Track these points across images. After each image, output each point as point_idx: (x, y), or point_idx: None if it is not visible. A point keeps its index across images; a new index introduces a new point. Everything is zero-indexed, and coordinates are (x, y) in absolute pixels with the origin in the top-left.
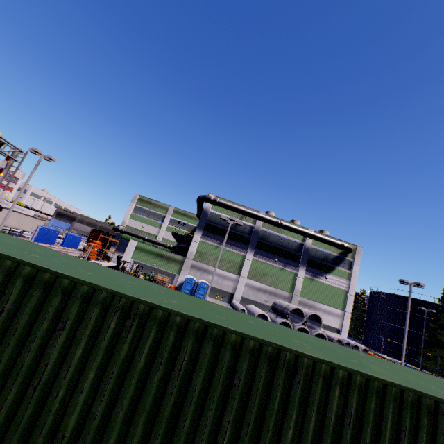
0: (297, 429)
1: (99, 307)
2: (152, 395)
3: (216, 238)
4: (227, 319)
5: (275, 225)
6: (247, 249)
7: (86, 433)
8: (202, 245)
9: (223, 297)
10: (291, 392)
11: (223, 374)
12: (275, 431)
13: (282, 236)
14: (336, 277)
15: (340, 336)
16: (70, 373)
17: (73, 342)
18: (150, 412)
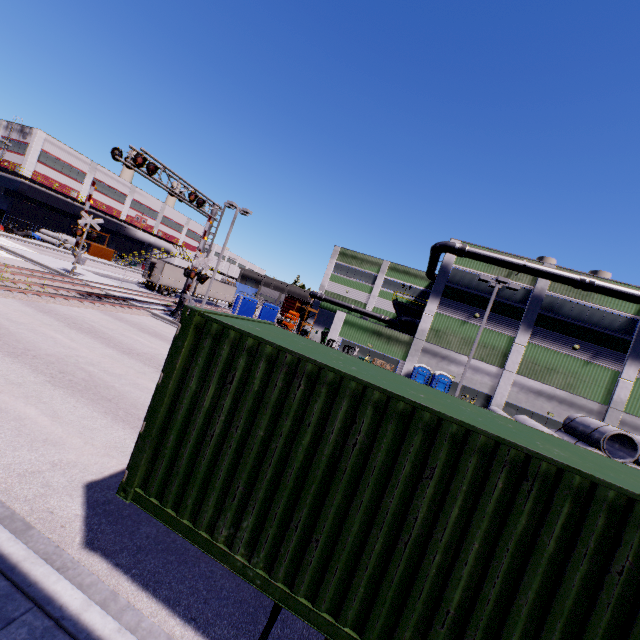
0: None
1: (476, 456)
2: (571, 596)
3: (463, 309)
4: None
5: (578, 286)
6: (517, 327)
7: (477, 618)
8: (440, 319)
9: (474, 400)
10: None
11: None
12: None
13: (590, 305)
14: None
15: None
16: (445, 535)
17: (446, 497)
18: (570, 619)
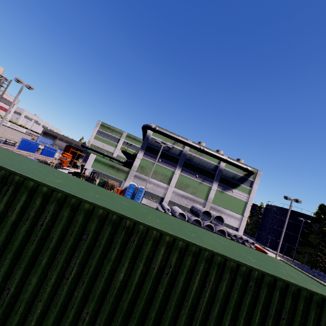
0: (127, 273)
1: None
2: (19, 240)
3: (154, 157)
4: (99, 197)
5: (198, 150)
6: (176, 166)
7: None
8: (144, 161)
9: (155, 200)
10: (126, 248)
11: (75, 231)
12: (110, 273)
13: (203, 159)
14: (239, 191)
15: (237, 232)
16: None
17: None
18: (17, 252)
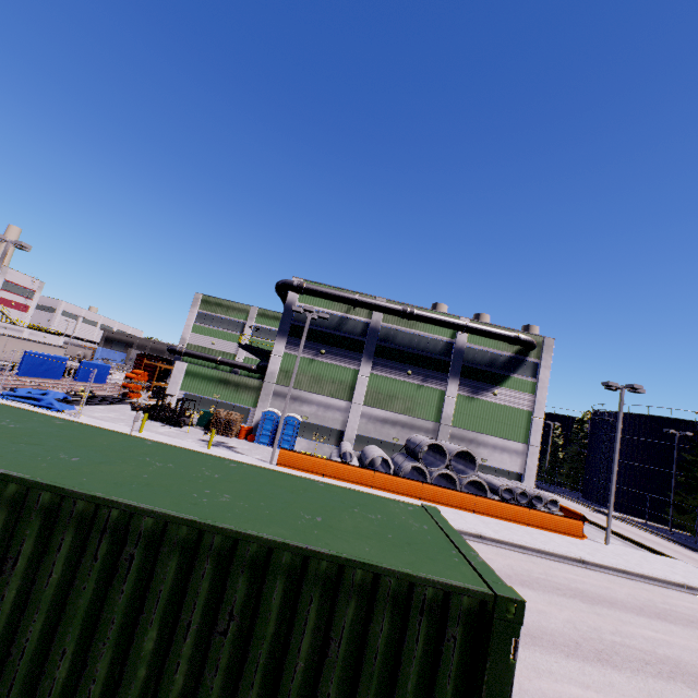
0: None
1: None
2: None
3: (310, 346)
4: None
5: (402, 315)
6: (360, 359)
7: None
8: (289, 359)
9: (324, 438)
10: None
11: None
12: None
13: (417, 333)
14: (511, 391)
15: (520, 483)
16: None
17: None
18: None
